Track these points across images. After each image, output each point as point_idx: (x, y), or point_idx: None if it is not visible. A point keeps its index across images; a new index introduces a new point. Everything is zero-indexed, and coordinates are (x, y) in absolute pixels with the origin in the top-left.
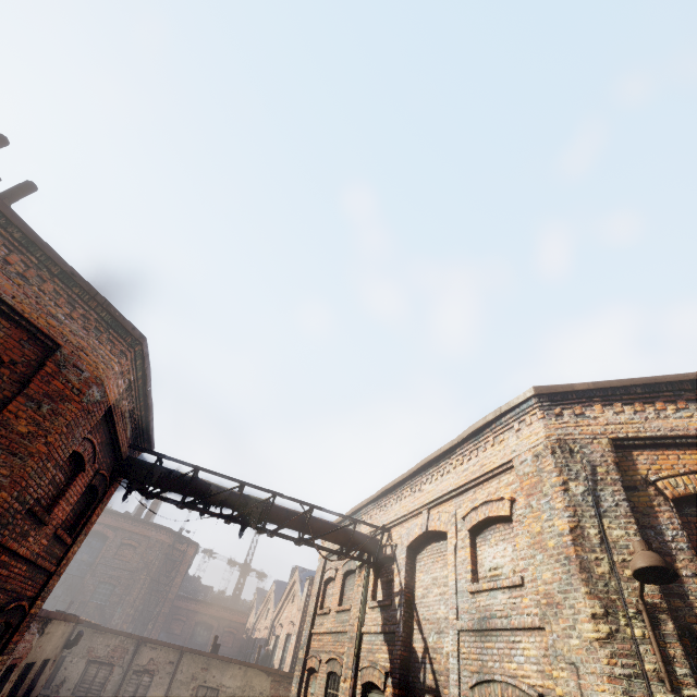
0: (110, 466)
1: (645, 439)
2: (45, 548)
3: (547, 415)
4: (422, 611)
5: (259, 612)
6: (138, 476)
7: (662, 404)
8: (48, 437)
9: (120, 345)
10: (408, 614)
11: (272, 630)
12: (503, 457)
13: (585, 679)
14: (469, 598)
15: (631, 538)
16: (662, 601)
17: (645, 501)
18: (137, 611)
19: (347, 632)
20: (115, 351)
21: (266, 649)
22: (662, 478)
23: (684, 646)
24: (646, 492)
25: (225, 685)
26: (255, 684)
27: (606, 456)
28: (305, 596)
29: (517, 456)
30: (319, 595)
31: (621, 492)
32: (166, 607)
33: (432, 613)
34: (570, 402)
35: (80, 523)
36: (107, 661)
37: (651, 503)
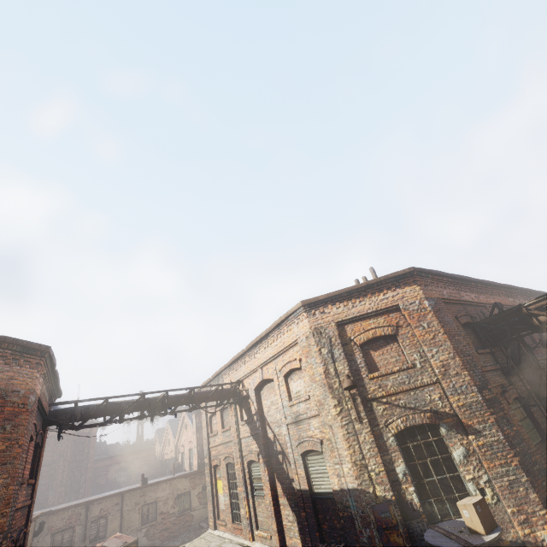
0: (41, 424)
1: (349, 319)
2: (25, 495)
3: (309, 315)
4: (269, 419)
5: (163, 444)
6: (65, 421)
7: (354, 300)
8: (19, 442)
9: (34, 360)
10: (263, 422)
11: (177, 450)
12: (293, 338)
13: (334, 430)
14: (289, 409)
15: (345, 368)
16: (357, 391)
17: (350, 349)
18: (67, 486)
19: (232, 441)
20: (33, 365)
21: (177, 463)
22: (356, 337)
23: (364, 404)
24: (350, 345)
25: (160, 497)
26: (179, 486)
27: (335, 332)
28: (195, 424)
29: (299, 338)
30: (208, 426)
31: (341, 348)
32: (89, 473)
33: (274, 418)
34: (318, 306)
35: (34, 468)
36: (67, 527)
37: (352, 349)
